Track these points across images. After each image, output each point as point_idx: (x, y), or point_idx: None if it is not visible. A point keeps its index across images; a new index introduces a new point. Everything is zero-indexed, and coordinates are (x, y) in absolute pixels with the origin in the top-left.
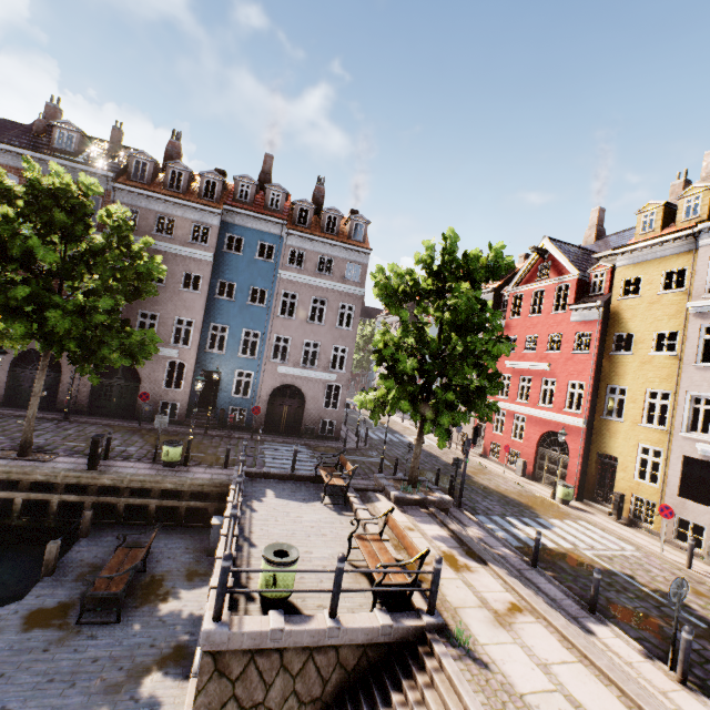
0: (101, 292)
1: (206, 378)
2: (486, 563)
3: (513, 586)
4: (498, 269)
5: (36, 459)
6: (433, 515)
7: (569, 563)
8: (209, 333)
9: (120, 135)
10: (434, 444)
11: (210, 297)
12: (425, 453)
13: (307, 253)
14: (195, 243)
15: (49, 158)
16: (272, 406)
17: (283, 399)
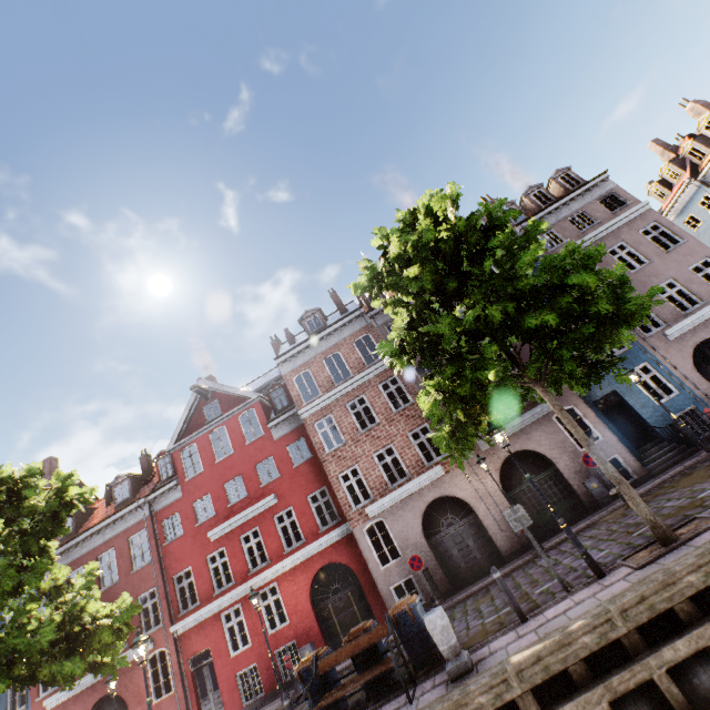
0: None
1: (604, 411)
2: None
3: None
4: None
5: (706, 526)
6: None
7: None
8: None
9: (337, 296)
10: None
11: None
12: None
13: (554, 228)
14: None
15: (317, 337)
16: None
17: None
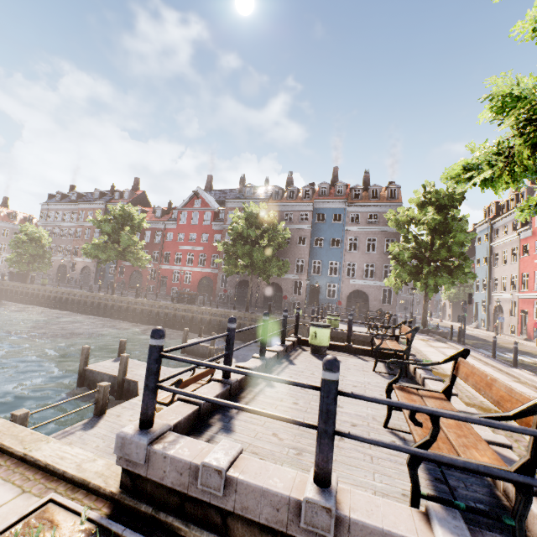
0: (268, 246)
1: (312, 289)
2: (446, 342)
3: (452, 345)
4: (456, 195)
5: (251, 313)
6: (430, 336)
7: (533, 364)
8: (312, 265)
9: (268, 182)
10: (481, 334)
11: (311, 247)
12: (465, 334)
13: (361, 214)
14: (302, 222)
15: (244, 200)
16: (349, 303)
17: (355, 299)
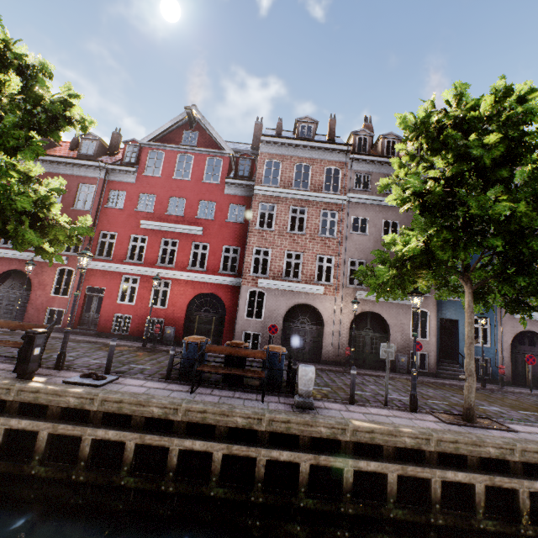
0: None
1: (440, 327)
2: None
3: None
4: None
5: (503, 428)
6: None
7: None
8: None
9: (335, 124)
10: None
11: None
12: None
13: None
14: None
15: (303, 143)
16: (511, 355)
17: (521, 347)
